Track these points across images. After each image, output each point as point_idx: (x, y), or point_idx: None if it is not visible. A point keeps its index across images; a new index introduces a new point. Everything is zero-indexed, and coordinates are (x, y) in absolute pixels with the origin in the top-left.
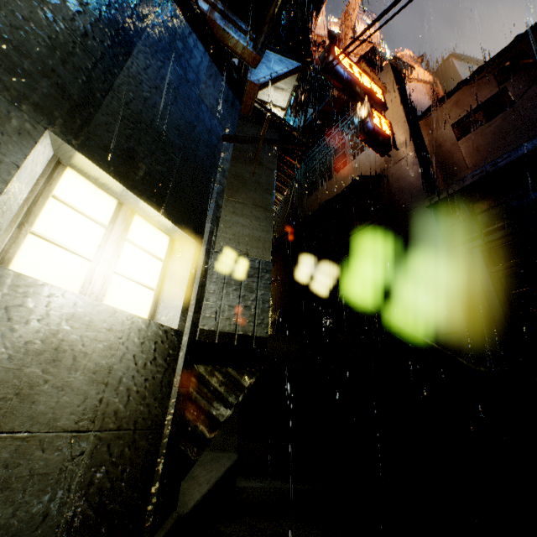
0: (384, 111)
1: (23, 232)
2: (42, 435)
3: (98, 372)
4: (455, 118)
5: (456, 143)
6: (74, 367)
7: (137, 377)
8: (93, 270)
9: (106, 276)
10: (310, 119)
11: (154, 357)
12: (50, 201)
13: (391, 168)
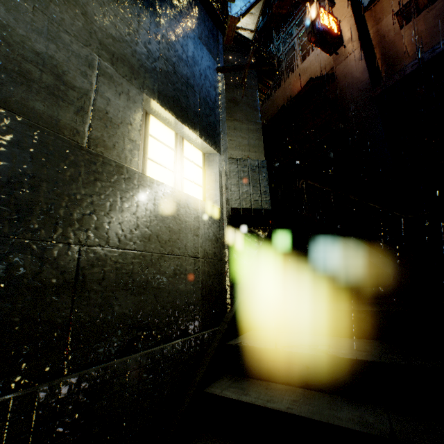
0: (332, 7)
1: (145, 159)
2: (184, 257)
3: (195, 231)
4: (399, 5)
5: (399, 32)
6: (186, 228)
7: (209, 234)
8: (175, 177)
9: (181, 180)
10: (261, 25)
11: (214, 223)
12: (149, 139)
13: (339, 66)
